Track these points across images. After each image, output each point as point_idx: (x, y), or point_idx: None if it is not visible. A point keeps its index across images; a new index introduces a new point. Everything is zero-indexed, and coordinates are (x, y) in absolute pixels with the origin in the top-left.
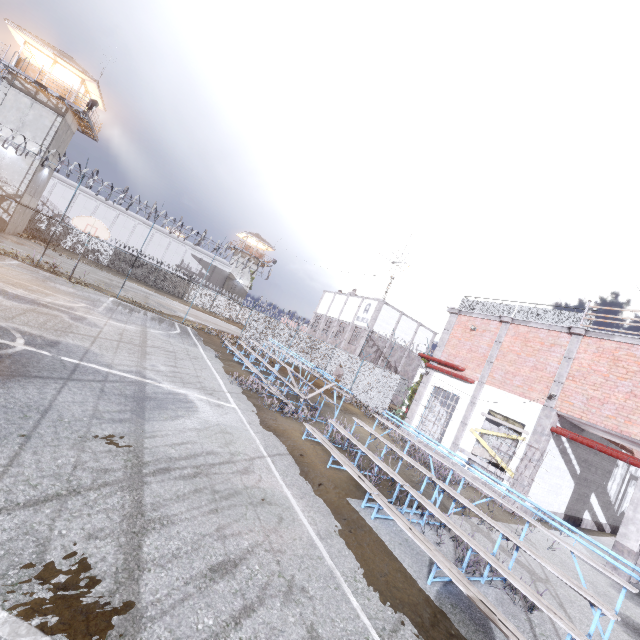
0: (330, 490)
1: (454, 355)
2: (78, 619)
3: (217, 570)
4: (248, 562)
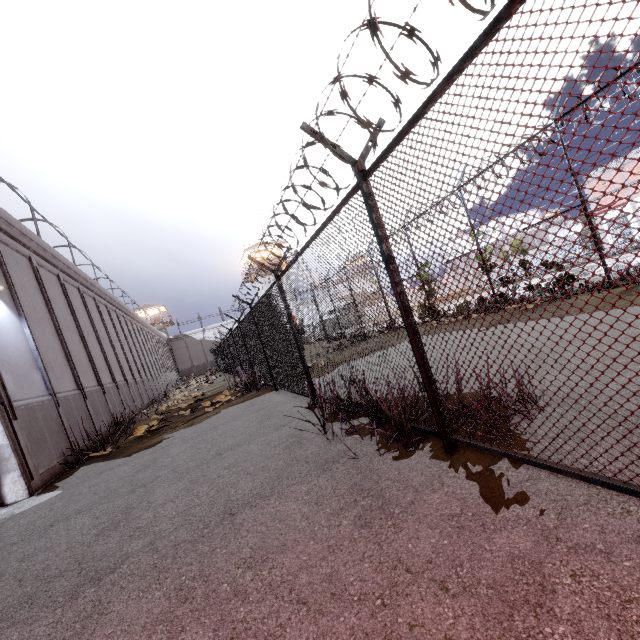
0: None
1: (604, 201)
2: None
3: None
4: None
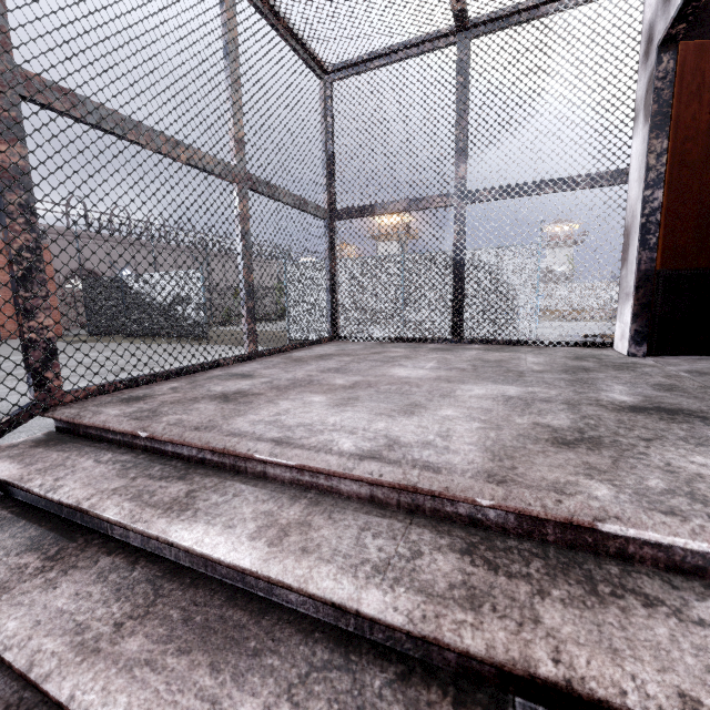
0: None
1: None
2: None
3: None
4: None
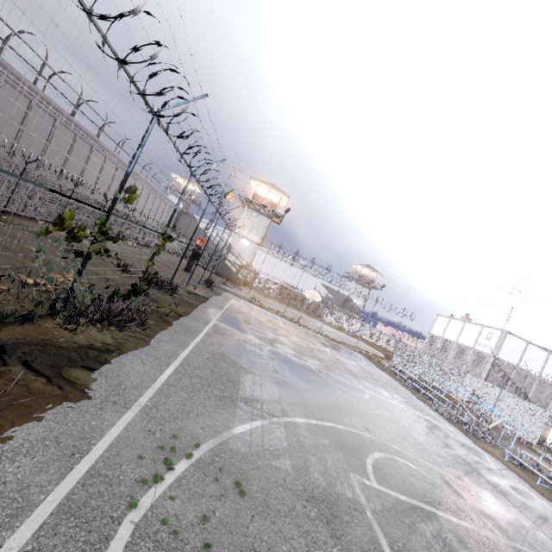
0: (551, 499)
1: None
2: (520, 517)
3: (542, 518)
4: (549, 520)
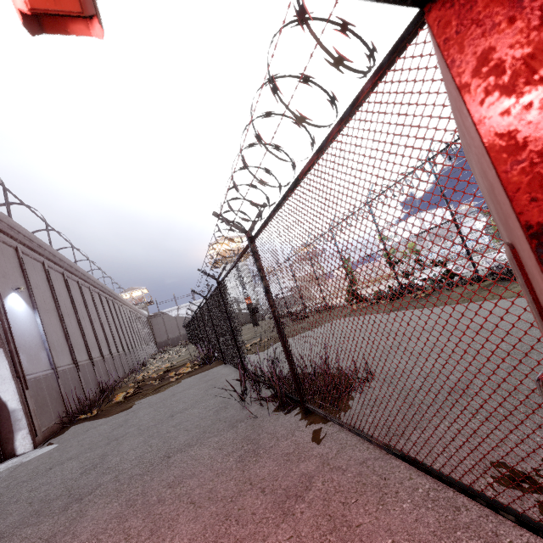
0: None
1: None
2: None
3: None
4: None
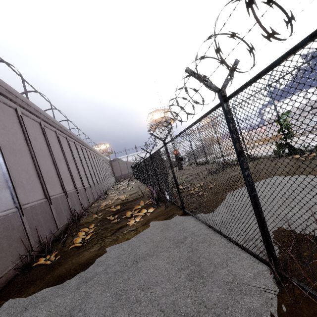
0: None
1: None
2: None
3: None
4: None
